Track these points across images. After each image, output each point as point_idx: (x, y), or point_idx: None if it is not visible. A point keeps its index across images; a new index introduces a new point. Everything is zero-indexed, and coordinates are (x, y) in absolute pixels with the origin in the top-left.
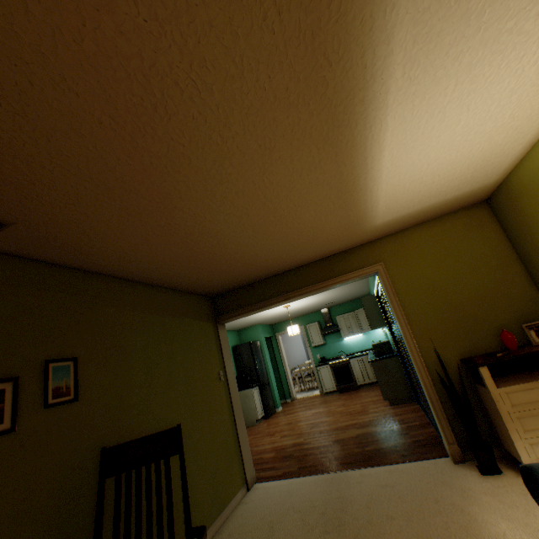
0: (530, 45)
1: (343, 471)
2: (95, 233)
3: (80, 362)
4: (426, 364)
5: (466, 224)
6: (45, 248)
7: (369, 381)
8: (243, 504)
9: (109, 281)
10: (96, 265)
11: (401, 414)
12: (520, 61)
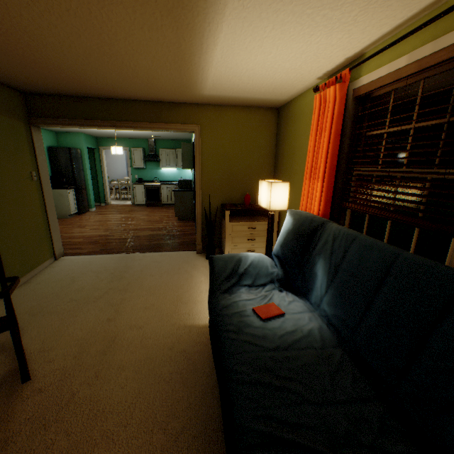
0: (318, 31)
1: (133, 253)
2: None
3: None
4: (203, 202)
5: (261, 121)
6: None
7: (171, 203)
8: (51, 268)
9: None
10: None
11: (182, 227)
12: (311, 37)
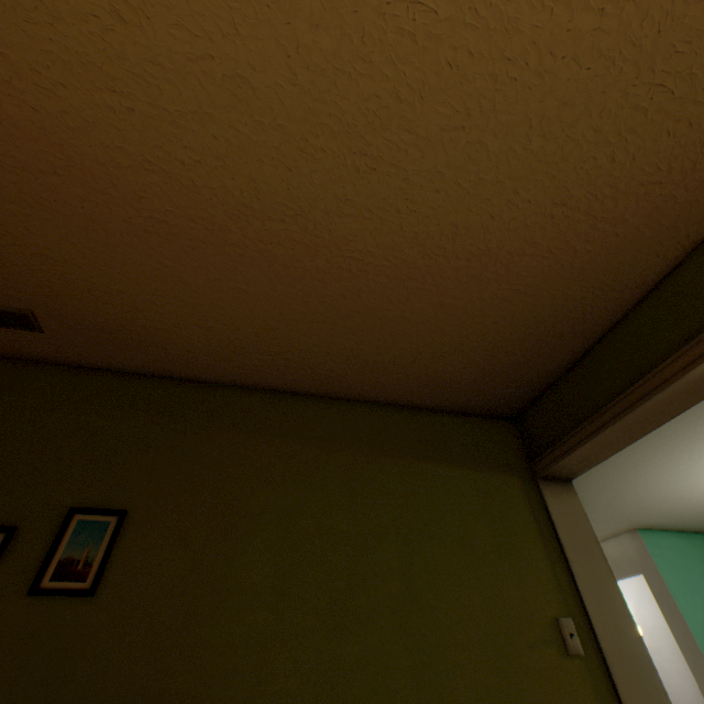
0: None
1: None
2: (110, 295)
3: (133, 521)
4: None
5: None
6: (108, 346)
7: None
8: None
9: (238, 394)
10: (199, 367)
11: None
12: None
